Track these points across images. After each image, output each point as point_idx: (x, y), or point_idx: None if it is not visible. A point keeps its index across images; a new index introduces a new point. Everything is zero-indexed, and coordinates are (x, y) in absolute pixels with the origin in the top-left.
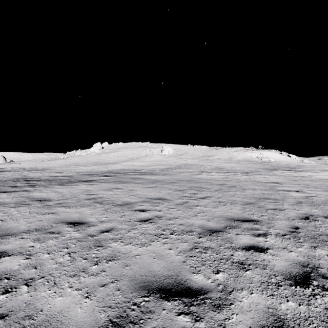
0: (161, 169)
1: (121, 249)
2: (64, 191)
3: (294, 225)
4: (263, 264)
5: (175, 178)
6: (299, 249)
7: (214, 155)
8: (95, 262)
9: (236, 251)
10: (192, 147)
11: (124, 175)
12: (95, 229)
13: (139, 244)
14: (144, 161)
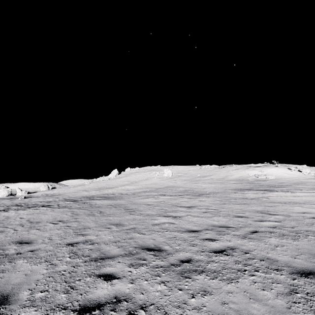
0: (132, 193)
1: None
2: (2, 215)
3: (41, 248)
4: None
5: (113, 202)
6: None
7: (212, 174)
8: None
9: None
10: (198, 168)
11: (89, 199)
12: None
13: None
14: (138, 185)
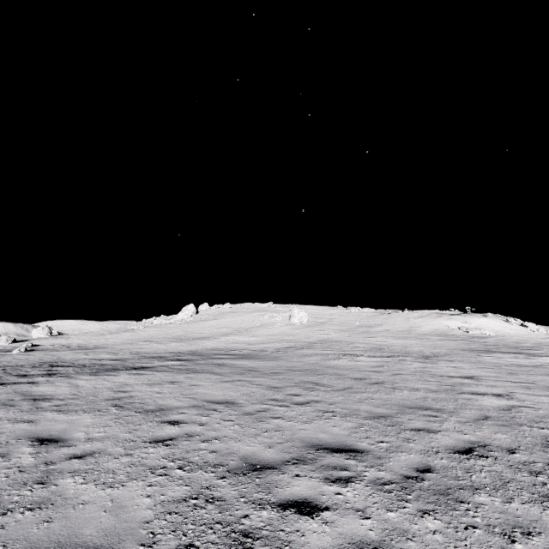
0: (276, 350)
1: (69, 491)
2: (86, 385)
3: (428, 464)
4: (286, 539)
5: (286, 366)
6: (389, 514)
7: (380, 323)
8: (5, 511)
9: (261, 509)
10: (344, 311)
11: (208, 358)
12: (65, 452)
13: (108, 483)
14: (257, 335)
